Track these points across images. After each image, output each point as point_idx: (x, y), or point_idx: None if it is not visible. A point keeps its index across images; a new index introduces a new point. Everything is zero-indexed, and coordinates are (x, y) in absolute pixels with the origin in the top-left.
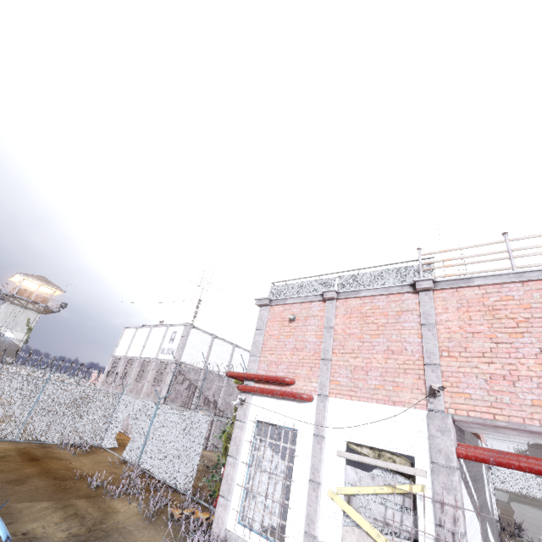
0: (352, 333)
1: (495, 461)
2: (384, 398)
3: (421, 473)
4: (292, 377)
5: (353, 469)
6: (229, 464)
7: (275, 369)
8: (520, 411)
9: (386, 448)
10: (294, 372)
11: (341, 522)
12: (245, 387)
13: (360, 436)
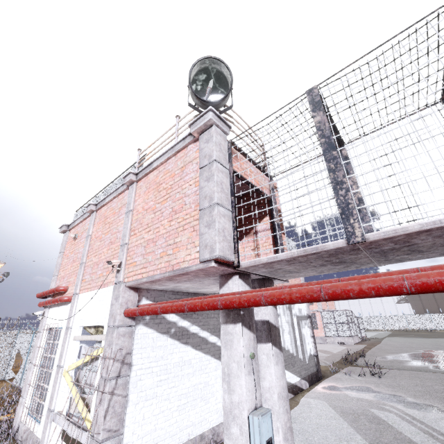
0: (98, 236)
1: (138, 312)
2: (101, 283)
3: (103, 338)
4: (68, 285)
5: (85, 348)
6: (29, 369)
7: (62, 282)
8: (154, 265)
9: (94, 324)
10: (69, 280)
11: (68, 393)
12: (40, 303)
13: (86, 320)
